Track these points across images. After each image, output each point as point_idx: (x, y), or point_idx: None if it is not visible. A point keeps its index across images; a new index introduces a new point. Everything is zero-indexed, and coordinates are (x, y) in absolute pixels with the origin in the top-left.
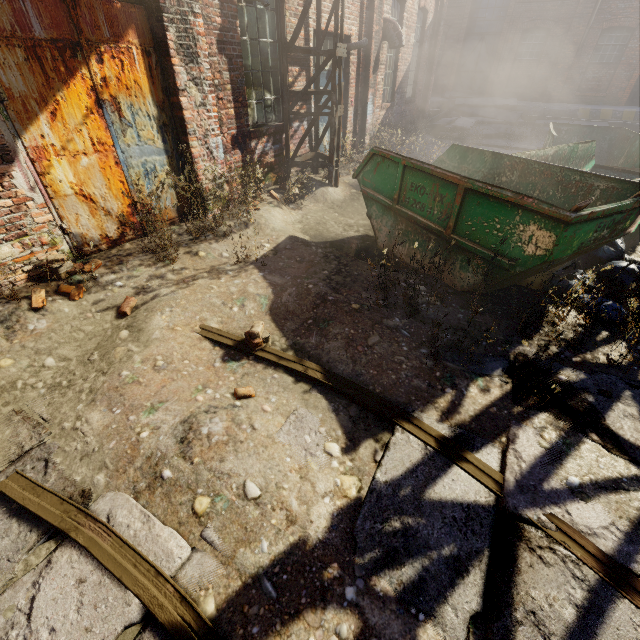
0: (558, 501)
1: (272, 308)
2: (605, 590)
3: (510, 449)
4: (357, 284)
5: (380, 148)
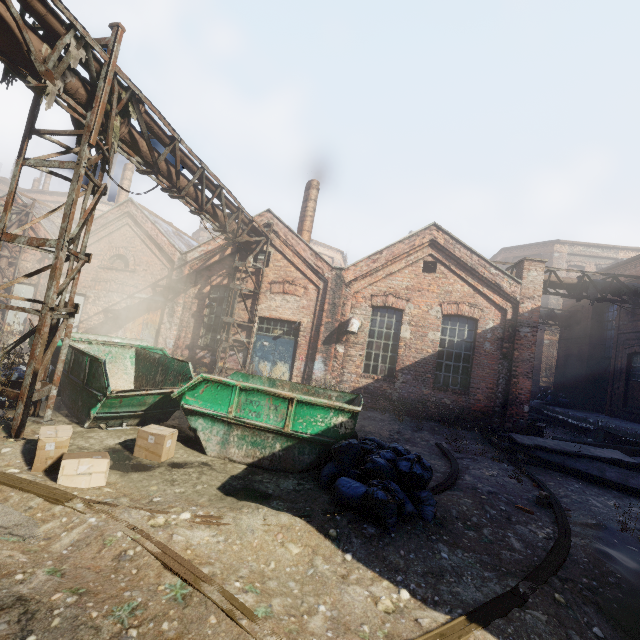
0: None
1: None
2: None
3: None
4: None
5: (140, 339)
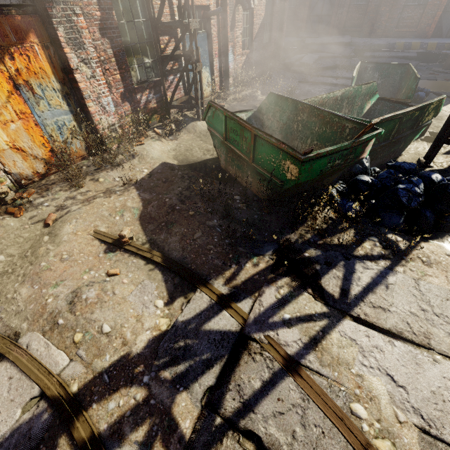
0: (274, 328)
1: (141, 216)
2: (281, 373)
3: (257, 300)
4: (197, 197)
5: (213, 102)
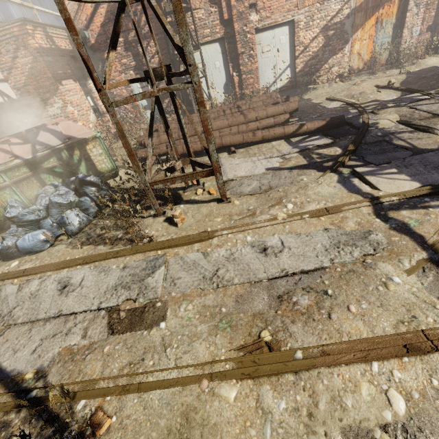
0: None
1: (402, 82)
2: None
3: None
4: None
5: None
